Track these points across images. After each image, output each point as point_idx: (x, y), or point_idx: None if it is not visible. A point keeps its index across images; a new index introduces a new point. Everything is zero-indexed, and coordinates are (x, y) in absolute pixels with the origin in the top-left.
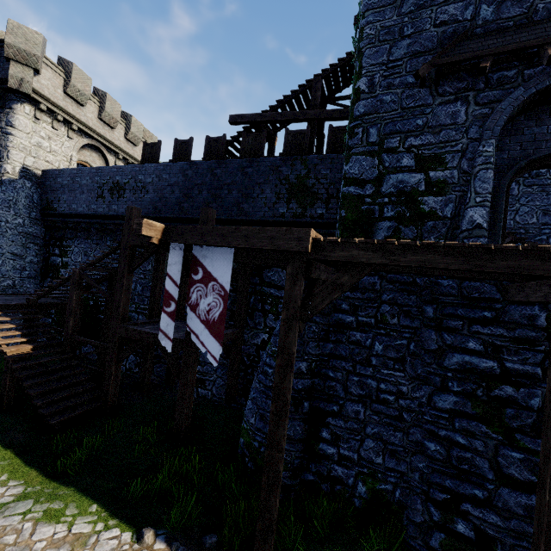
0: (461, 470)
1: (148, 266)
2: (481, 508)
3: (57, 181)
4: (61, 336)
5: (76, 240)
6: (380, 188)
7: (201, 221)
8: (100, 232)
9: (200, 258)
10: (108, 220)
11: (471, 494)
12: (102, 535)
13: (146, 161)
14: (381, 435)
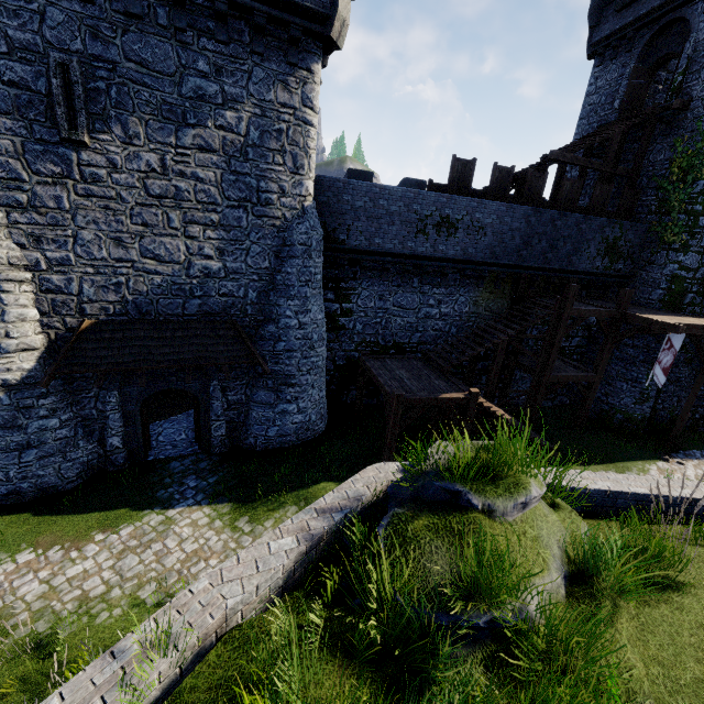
0: (698, 398)
1: (465, 308)
2: (703, 408)
3: (342, 199)
4: (348, 390)
5: (364, 281)
6: (696, 275)
7: (626, 299)
8: (407, 274)
9: (671, 337)
10: (430, 262)
11: (701, 405)
12: (660, 466)
13: (455, 183)
14: (678, 395)
